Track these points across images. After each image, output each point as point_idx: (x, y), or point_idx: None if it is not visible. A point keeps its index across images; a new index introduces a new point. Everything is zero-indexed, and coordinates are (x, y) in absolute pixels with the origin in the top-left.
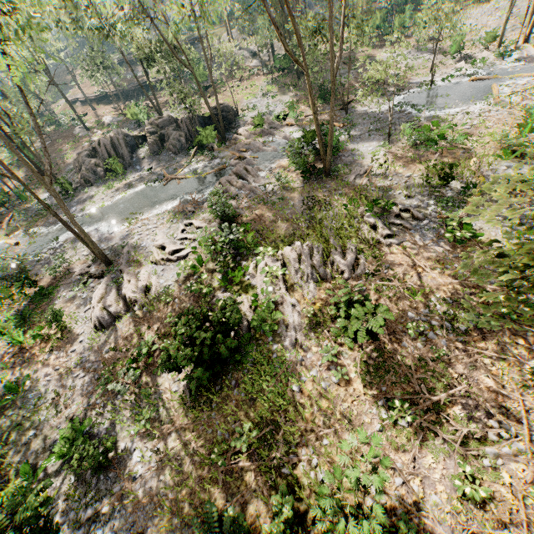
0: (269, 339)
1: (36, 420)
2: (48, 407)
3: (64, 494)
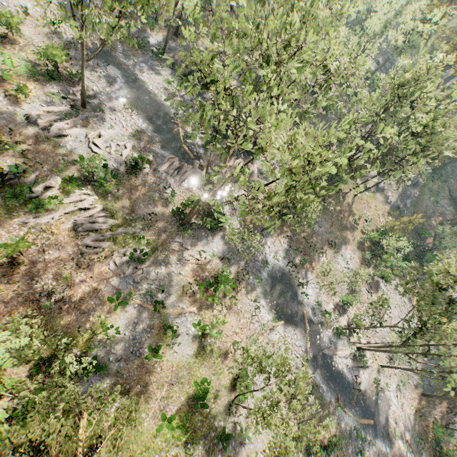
0: (27, 210)
1: None
2: None
3: None
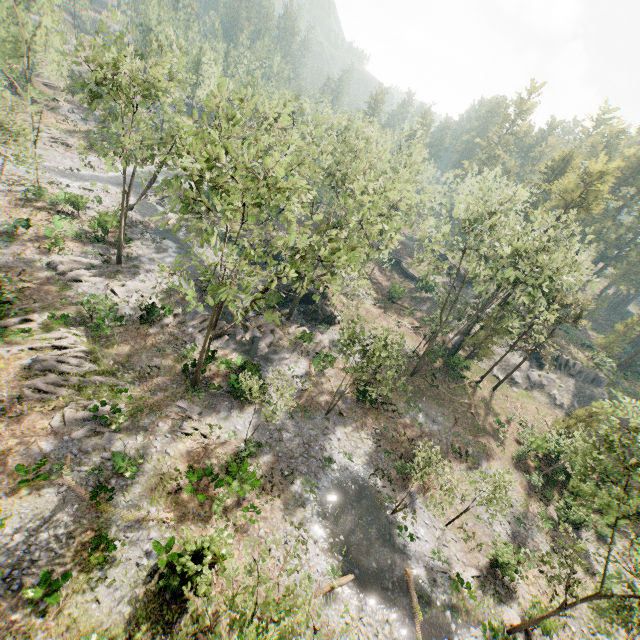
0: None
1: None
2: None
3: None
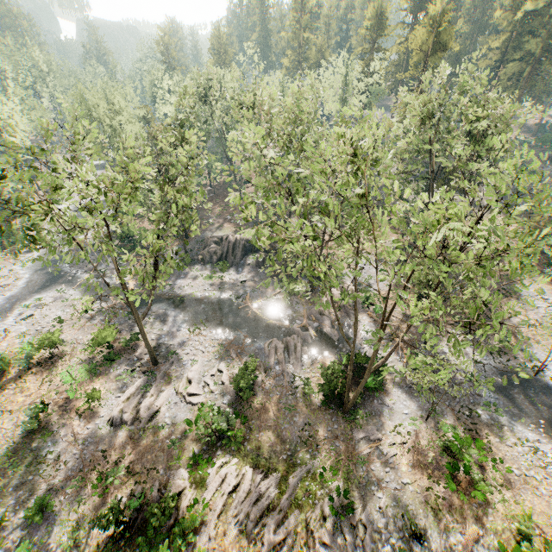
0: None
1: (38, 468)
2: (48, 466)
3: (8, 549)
